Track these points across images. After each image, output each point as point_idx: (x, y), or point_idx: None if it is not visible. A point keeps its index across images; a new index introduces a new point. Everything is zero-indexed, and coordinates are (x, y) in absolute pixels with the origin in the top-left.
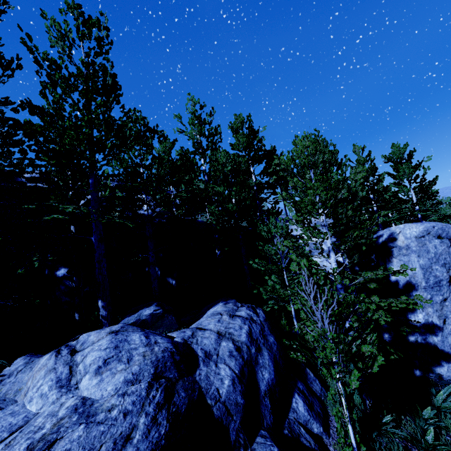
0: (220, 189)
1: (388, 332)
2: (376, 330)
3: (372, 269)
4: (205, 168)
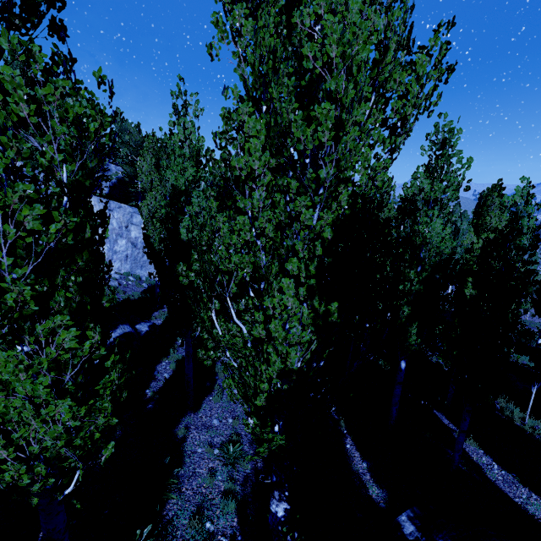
0: None
1: None
2: None
3: None
4: None
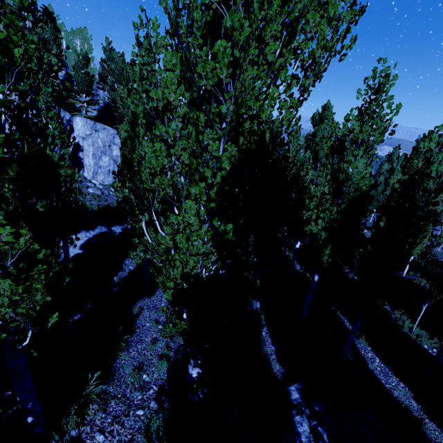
0: None
1: (68, 110)
2: (66, 109)
3: (68, 90)
4: None
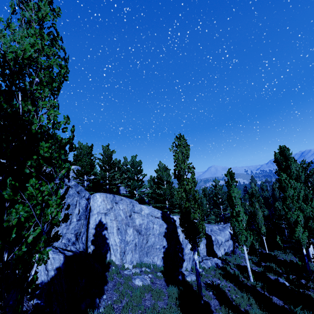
0: None
1: None
2: None
3: None
4: None
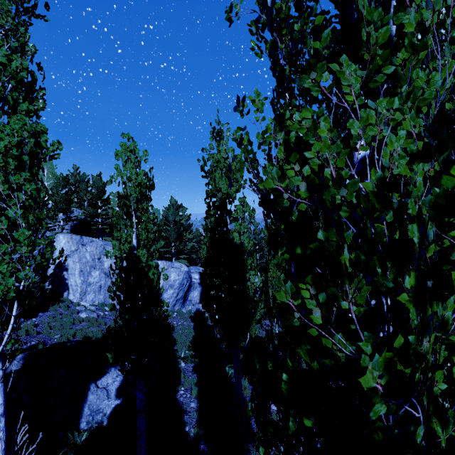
0: None
1: None
2: None
3: None
4: None
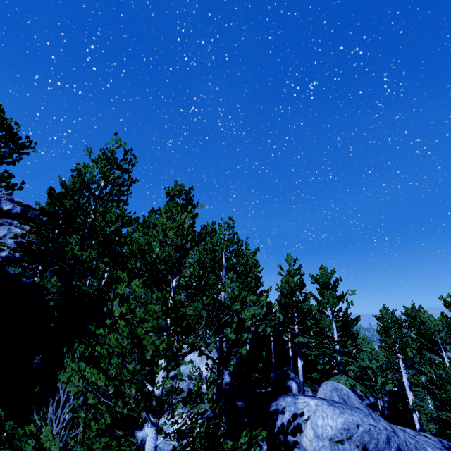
0: (94, 255)
1: None
2: None
3: None
4: (91, 220)
